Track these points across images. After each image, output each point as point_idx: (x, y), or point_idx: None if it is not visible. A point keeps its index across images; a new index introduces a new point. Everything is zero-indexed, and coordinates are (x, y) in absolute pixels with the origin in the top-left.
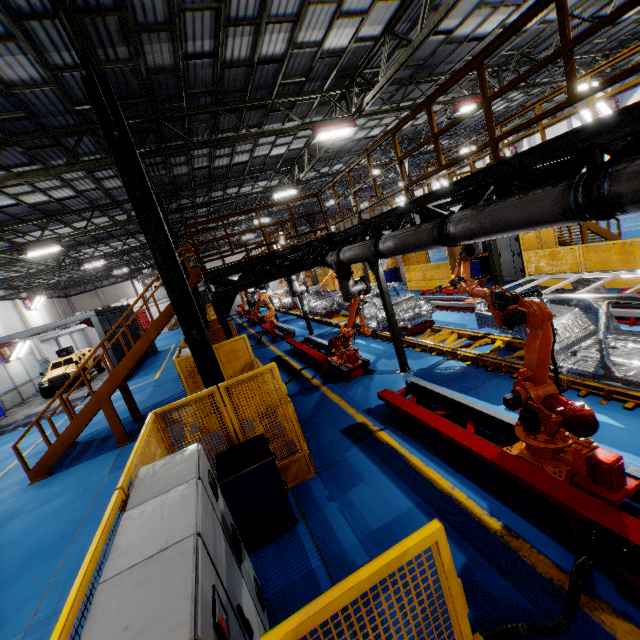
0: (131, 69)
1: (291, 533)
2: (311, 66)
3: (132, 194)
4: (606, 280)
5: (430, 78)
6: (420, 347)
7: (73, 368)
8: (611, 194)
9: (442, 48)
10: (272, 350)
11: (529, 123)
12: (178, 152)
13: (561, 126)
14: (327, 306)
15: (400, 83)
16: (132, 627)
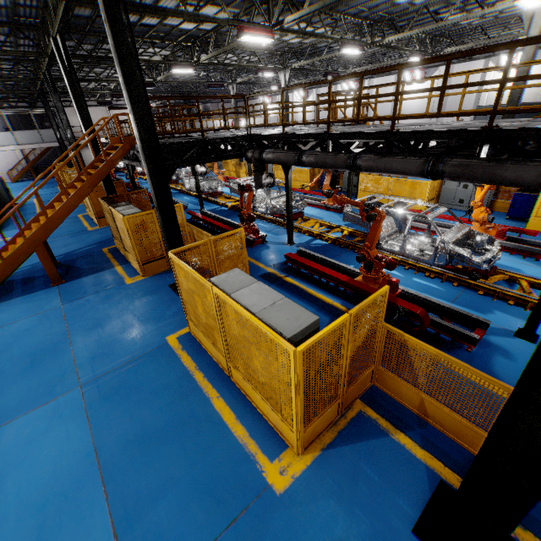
0: None
1: None
2: None
3: (125, 66)
4: (412, 205)
5: (330, 14)
6: (297, 229)
7: None
8: (442, 171)
9: None
10: None
11: (415, 117)
12: None
13: (391, 78)
14: (212, 187)
15: None
16: (291, 319)
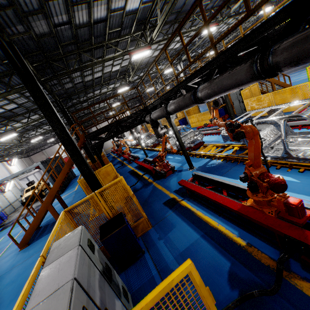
0: (28, 37)
1: (142, 259)
2: (122, 21)
3: (37, 102)
4: (283, 108)
5: None
6: (198, 155)
7: (36, 191)
8: (274, 62)
9: (188, 1)
10: (129, 167)
11: (229, 31)
12: (62, 76)
13: None
14: (153, 142)
15: (170, 23)
16: None
